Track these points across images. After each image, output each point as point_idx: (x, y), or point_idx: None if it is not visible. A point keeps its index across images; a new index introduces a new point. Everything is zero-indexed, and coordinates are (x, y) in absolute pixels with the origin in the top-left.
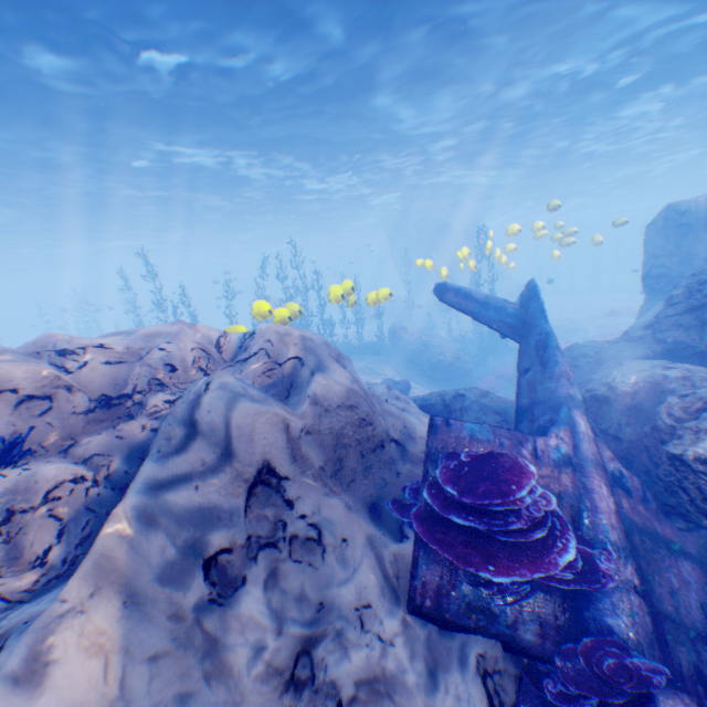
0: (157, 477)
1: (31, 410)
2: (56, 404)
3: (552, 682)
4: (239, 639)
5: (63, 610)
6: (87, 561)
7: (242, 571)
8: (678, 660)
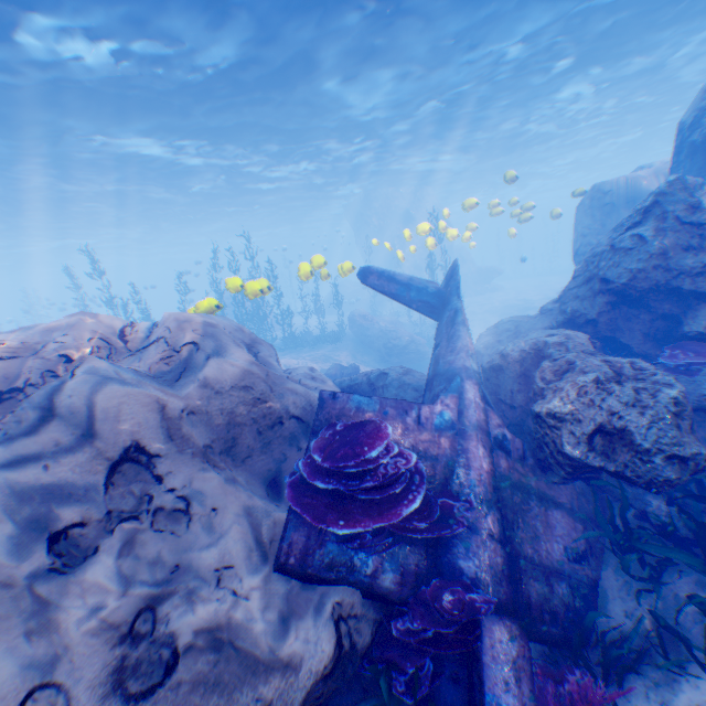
0: None
1: None
2: None
3: (401, 620)
4: (76, 601)
5: None
6: None
7: (96, 542)
8: (531, 594)
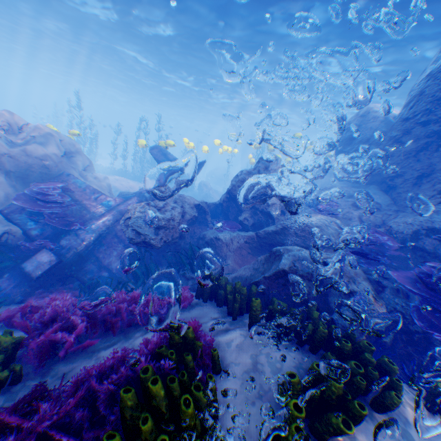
0: None
1: None
2: None
3: (27, 242)
4: None
5: None
6: None
7: None
8: (87, 266)
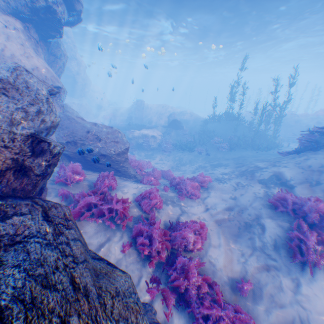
0: None
1: None
2: None
3: None
4: None
5: None
6: None
7: None
8: None
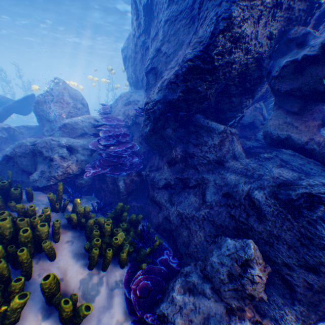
0: None
1: None
2: None
3: None
4: None
5: None
6: None
7: None
8: None
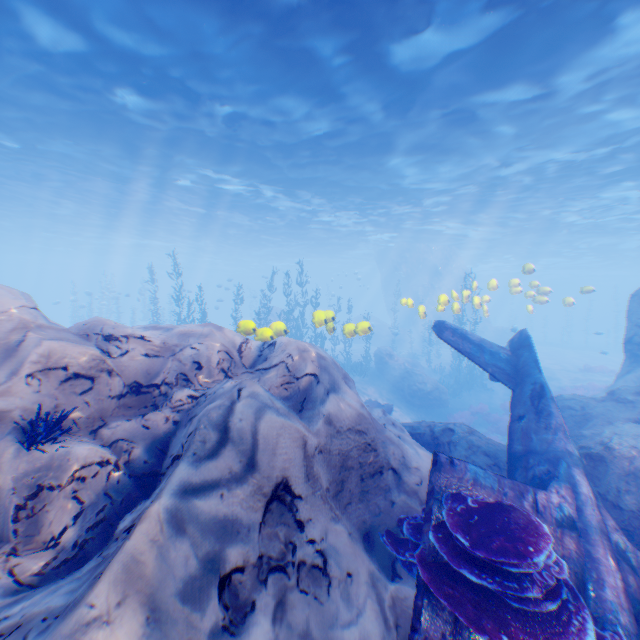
0: (190, 481)
1: (74, 387)
2: (96, 385)
3: None
4: None
5: (90, 616)
6: (119, 563)
7: (251, 594)
8: None
